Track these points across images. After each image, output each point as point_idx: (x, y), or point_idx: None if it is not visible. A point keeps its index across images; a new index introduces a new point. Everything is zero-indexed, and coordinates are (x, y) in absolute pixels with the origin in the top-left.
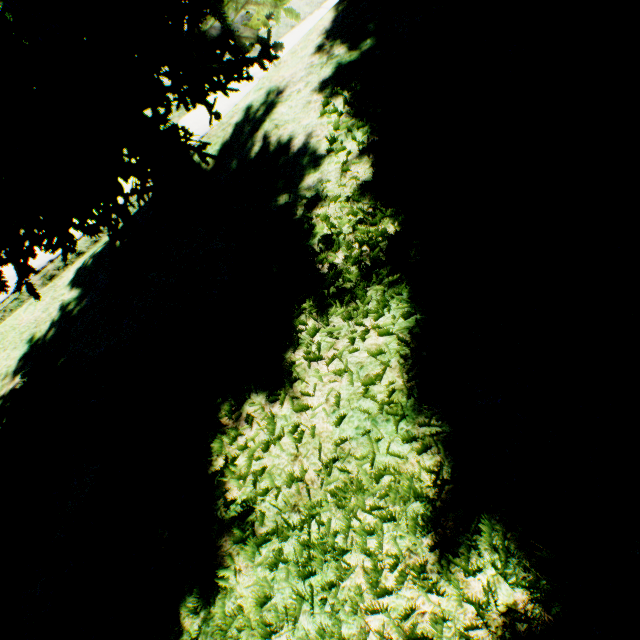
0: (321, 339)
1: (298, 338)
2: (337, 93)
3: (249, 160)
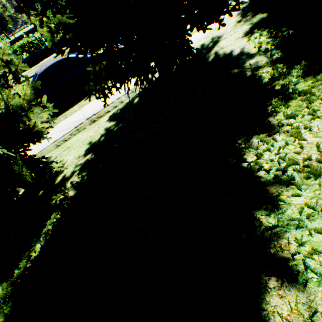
0: (289, 111)
1: (275, 112)
2: (253, 33)
3: (208, 62)
